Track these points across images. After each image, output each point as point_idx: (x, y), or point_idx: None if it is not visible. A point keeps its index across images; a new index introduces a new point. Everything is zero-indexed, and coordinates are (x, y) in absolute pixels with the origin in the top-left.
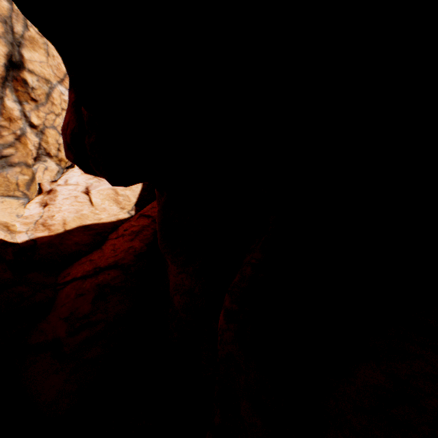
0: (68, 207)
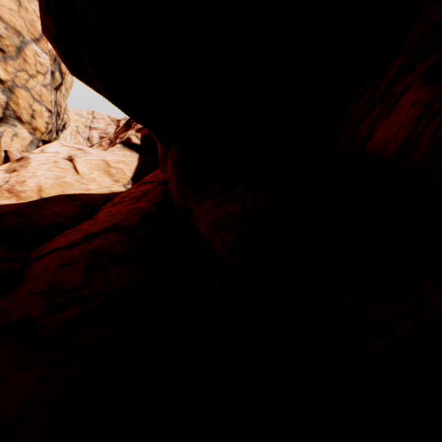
0: (45, 173)
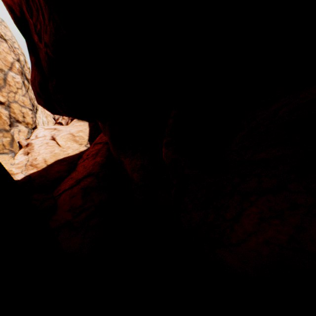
0: (44, 151)
